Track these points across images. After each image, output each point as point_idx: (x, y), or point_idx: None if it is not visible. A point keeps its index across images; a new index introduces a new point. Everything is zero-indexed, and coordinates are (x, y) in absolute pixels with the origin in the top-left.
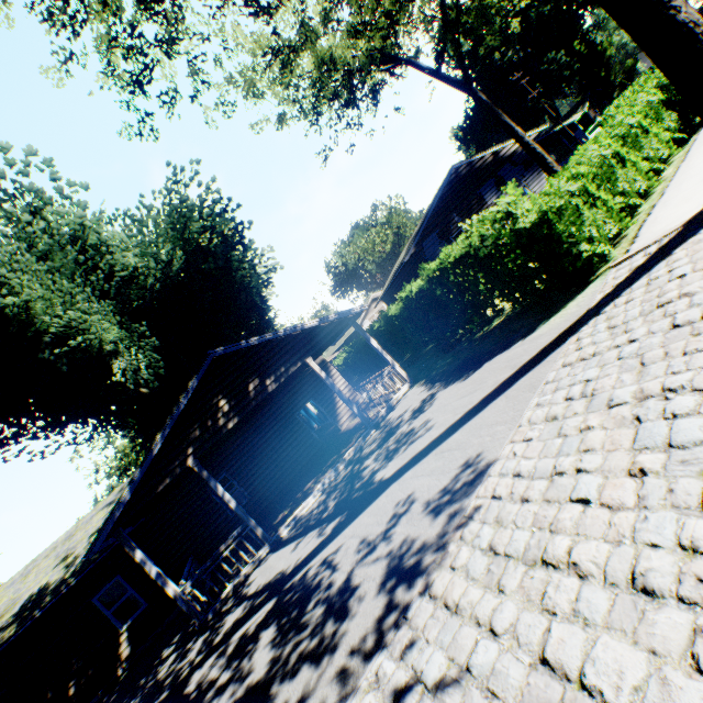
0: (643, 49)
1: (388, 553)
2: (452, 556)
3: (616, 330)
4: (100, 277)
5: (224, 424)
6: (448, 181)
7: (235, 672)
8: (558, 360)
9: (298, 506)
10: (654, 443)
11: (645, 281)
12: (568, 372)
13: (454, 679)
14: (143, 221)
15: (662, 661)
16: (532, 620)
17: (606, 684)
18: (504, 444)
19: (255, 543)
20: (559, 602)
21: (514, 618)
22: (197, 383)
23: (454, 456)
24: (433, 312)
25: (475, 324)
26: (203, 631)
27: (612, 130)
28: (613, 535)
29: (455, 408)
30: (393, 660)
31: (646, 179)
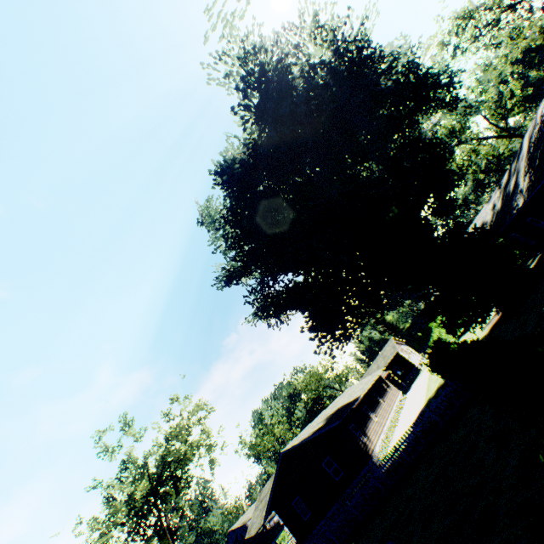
0: None
1: None
2: None
3: None
4: None
5: None
6: None
7: None
8: None
9: None
10: None
11: None
12: None
13: None
14: None
15: None
16: None
17: None
18: None
19: None
20: None
21: None
22: None
23: None
24: None
25: None
26: None
27: None
28: None
29: None
30: None
31: None
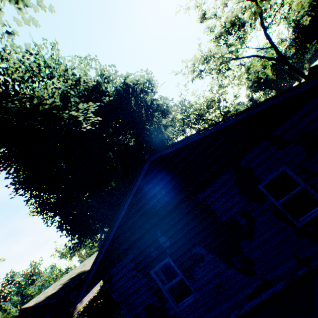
0: None
1: None
2: None
3: None
4: None
5: None
6: None
7: None
8: None
9: None
10: None
11: None
12: None
13: None
14: None
15: None
16: None
17: None
18: None
19: None
20: None
21: None
22: None
23: None
24: None
25: None
26: None
27: None
28: None
29: None
30: None
31: None
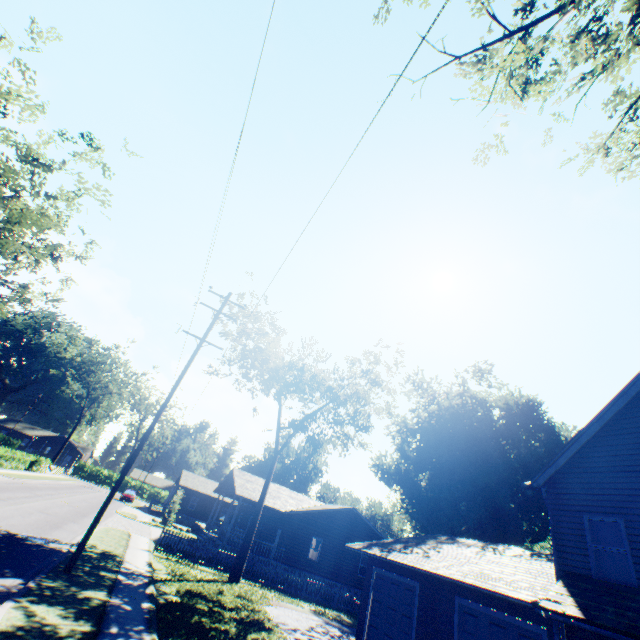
0: None
1: None
2: None
3: None
4: None
5: None
6: None
7: None
8: None
9: None
10: None
11: None
12: None
13: None
14: None
15: None
16: None
17: None
18: None
19: None
20: None
21: None
22: None
23: None
24: None
25: None
26: None
27: None
28: None
29: None
30: None
31: None
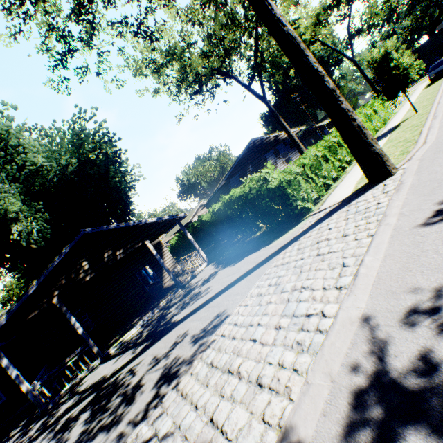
0: (328, 115)
1: (165, 365)
2: (193, 367)
3: (299, 251)
4: (14, 167)
5: (83, 277)
6: (249, 147)
7: (58, 441)
8: (274, 263)
9: (125, 334)
10: (288, 313)
11: (318, 227)
12: (275, 270)
13: (172, 432)
14: (52, 137)
15: (253, 416)
16: (214, 400)
17: (230, 429)
18: (237, 306)
19: (93, 357)
20: (227, 391)
21: (207, 400)
22: (69, 249)
23: (213, 310)
24: (227, 222)
25: (247, 233)
26: (43, 416)
27: (324, 142)
28: (258, 358)
29: (223, 281)
30: (148, 425)
31: (337, 171)
